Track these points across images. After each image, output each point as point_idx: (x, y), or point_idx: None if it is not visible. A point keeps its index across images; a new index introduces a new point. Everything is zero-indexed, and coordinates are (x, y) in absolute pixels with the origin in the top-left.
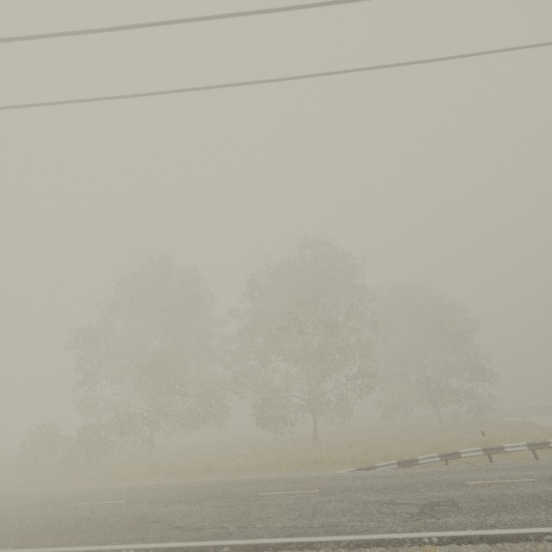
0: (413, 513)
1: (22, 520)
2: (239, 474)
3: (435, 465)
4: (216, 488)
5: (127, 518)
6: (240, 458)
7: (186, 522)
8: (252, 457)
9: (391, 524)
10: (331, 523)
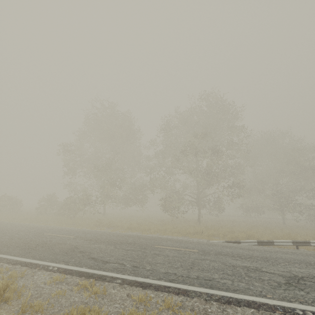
0: (280, 282)
1: (13, 237)
2: (147, 233)
3: (287, 247)
4: (129, 238)
5: (66, 247)
6: (150, 224)
7: (100, 255)
8: (157, 225)
9: (260, 289)
10: (205, 277)
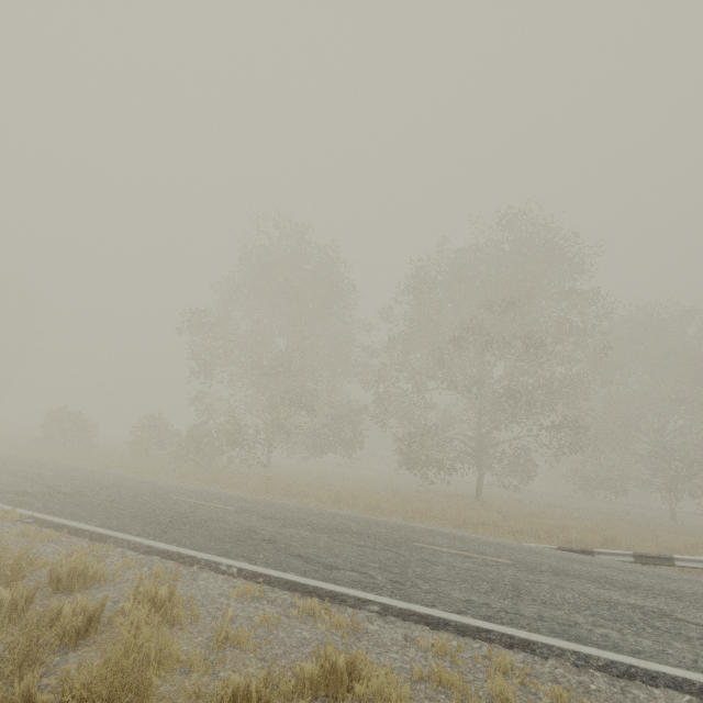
0: None
1: (115, 499)
2: (377, 515)
3: None
4: (350, 522)
5: (232, 528)
6: (377, 497)
7: (311, 552)
8: (394, 499)
9: (690, 655)
10: (557, 619)
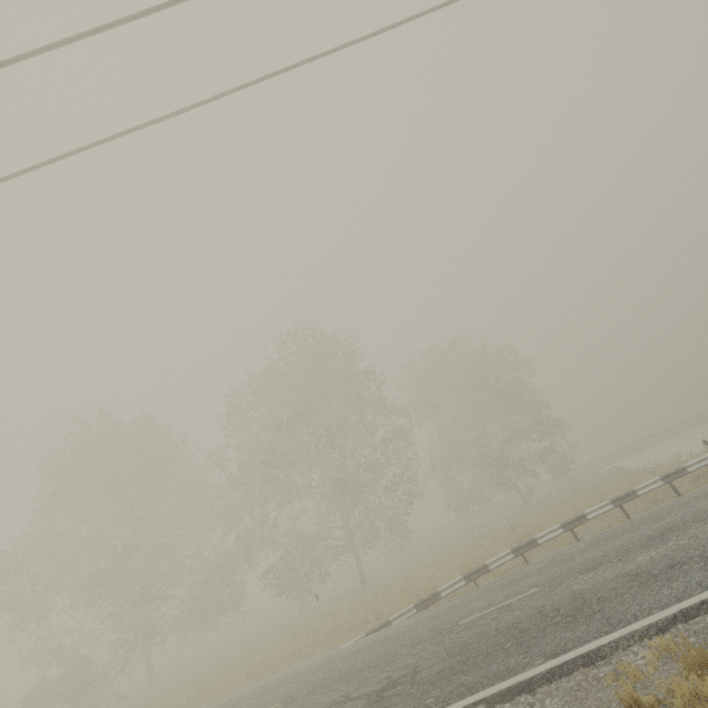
0: None
1: None
2: (226, 693)
3: (466, 590)
4: None
5: None
6: (244, 660)
7: None
8: (255, 655)
9: None
10: None
